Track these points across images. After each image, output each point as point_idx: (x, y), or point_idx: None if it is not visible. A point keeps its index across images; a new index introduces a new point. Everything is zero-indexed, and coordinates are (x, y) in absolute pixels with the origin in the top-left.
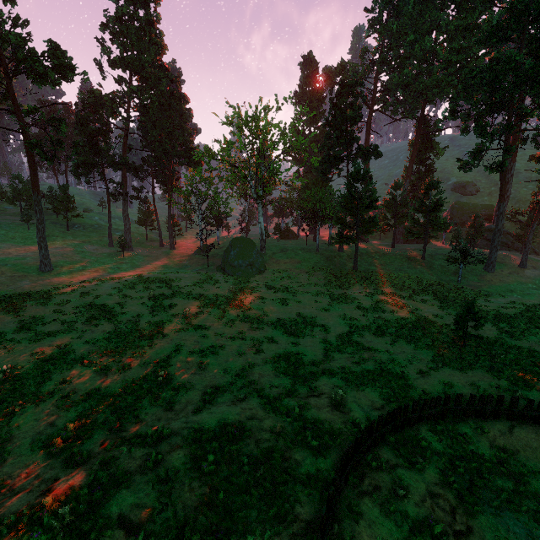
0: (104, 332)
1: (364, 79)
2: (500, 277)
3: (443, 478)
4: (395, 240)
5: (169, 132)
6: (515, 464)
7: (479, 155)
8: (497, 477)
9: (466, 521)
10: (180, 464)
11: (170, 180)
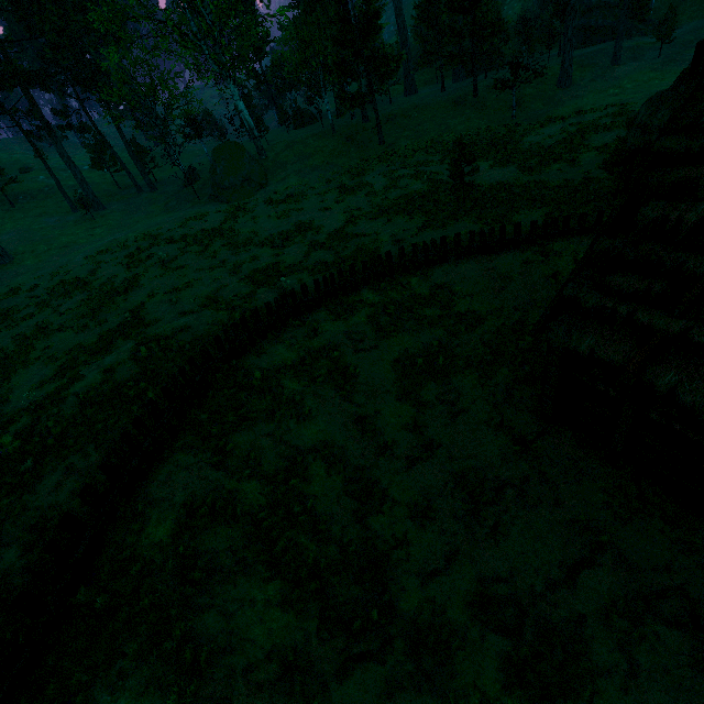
0: (79, 301)
1: None
2: (575, 91)
3: (367, 321)
4: (453, 76)
5: None
6: (448, 295)
7: None
8: (427, 310)
9: (375, 343)
10: (123, 360)
11: (94, 81)
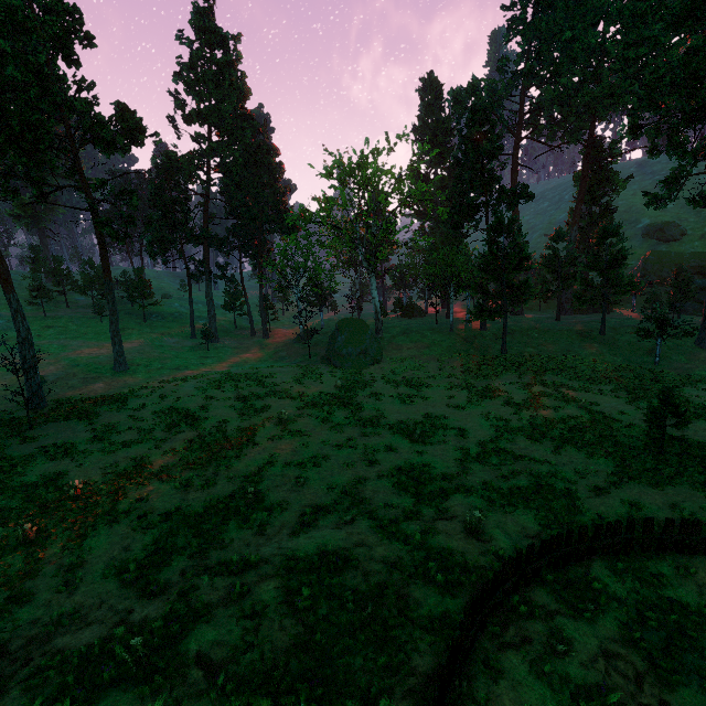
0: (185, 440)
1: (506, 99)
2: None
3: (625, 633)
4: (561, 310)
5: (256, 193)
6: None
7: (676, 184)
8: None
9: (659, 693)
10: (269, 597)
11: (260, 252)
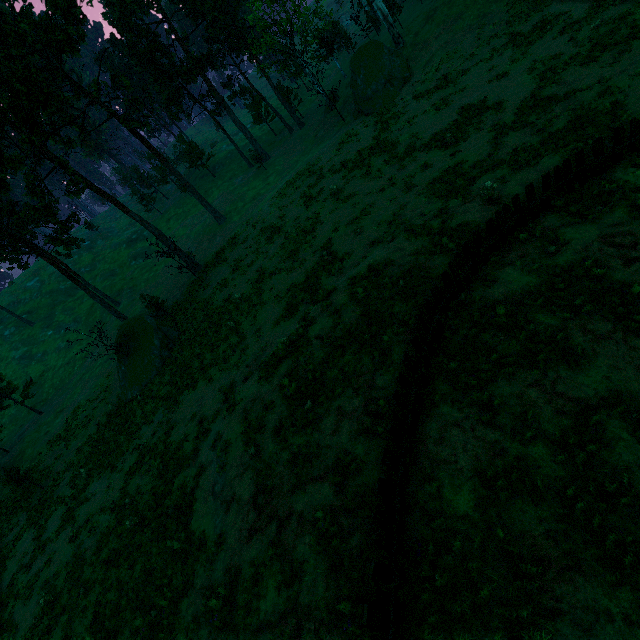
0: (279, 245)
1: None
2: None
3: (633, 215)
4: None
5: None
6: None
7: None
8: None
9: None
10: (343, 301)
11: (244, 41)
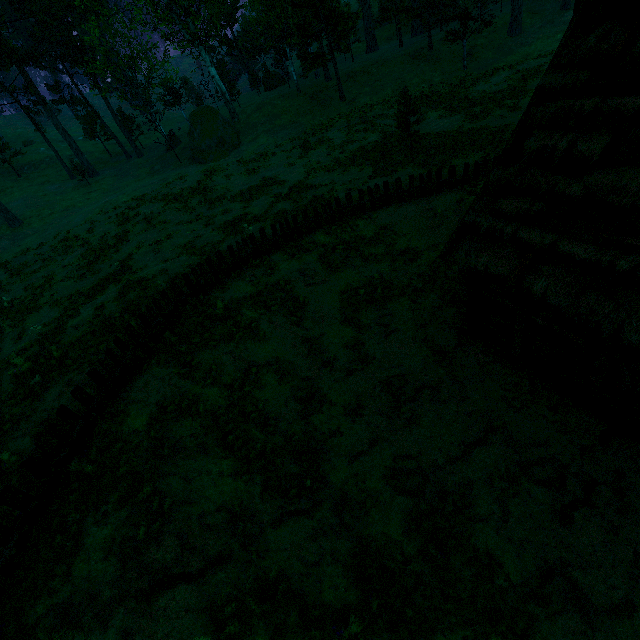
0: (78, 255)
1: None
2: (524, 38)
3: (318, 259)
4: (412, 31)
5: None
6: (391, 235)
7: None
8: (372, 248)
9: (324, 278)
10: (112, 299)
11: (81, 55)
